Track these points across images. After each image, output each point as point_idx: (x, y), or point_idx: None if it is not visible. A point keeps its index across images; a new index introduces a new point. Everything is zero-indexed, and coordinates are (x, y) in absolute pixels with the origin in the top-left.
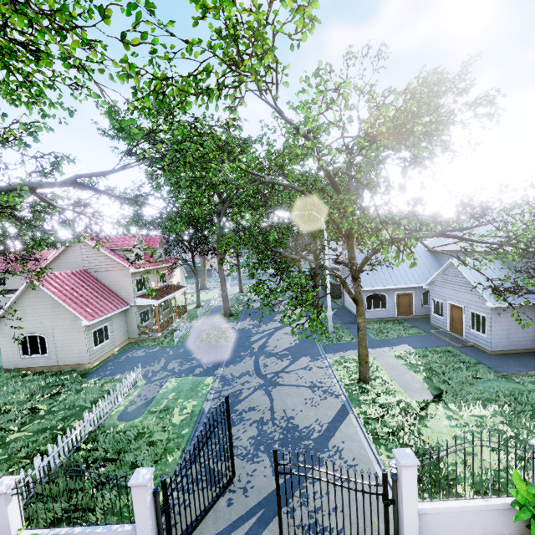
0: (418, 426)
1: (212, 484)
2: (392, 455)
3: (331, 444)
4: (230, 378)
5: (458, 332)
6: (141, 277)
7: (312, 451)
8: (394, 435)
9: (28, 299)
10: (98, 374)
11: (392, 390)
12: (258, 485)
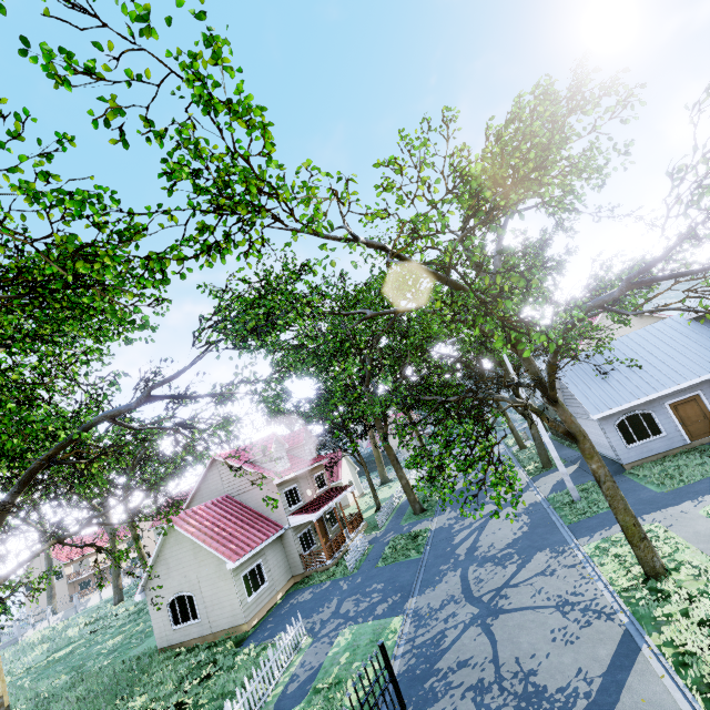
0: None
1: None
2: None
3: None
4: (426, 612)
5: None
6: (291, 488)
7: None
8: None
9: (170, 549)
10: (255, 639)
11: None
12: None
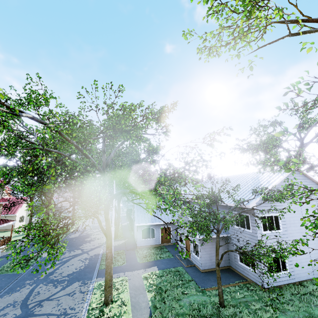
0: None
1: None
2: None
3: None
4: None
5: (189, 255)
6: None
7: None
8: None
9: None
10: None
11: (123, 312)
12: None
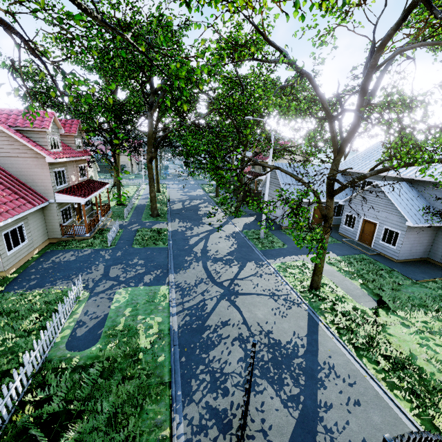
0: (383, 335)
1: (224, 430)
2: (379, 368)
3: (321, 360)
4: (186, 287)
5: (366, 242)
6: (60, 169)
7: (425, 433)
8: (368, 345)
9: None
10: (19, 286)
11: (342, 297)
12: (275, 423)
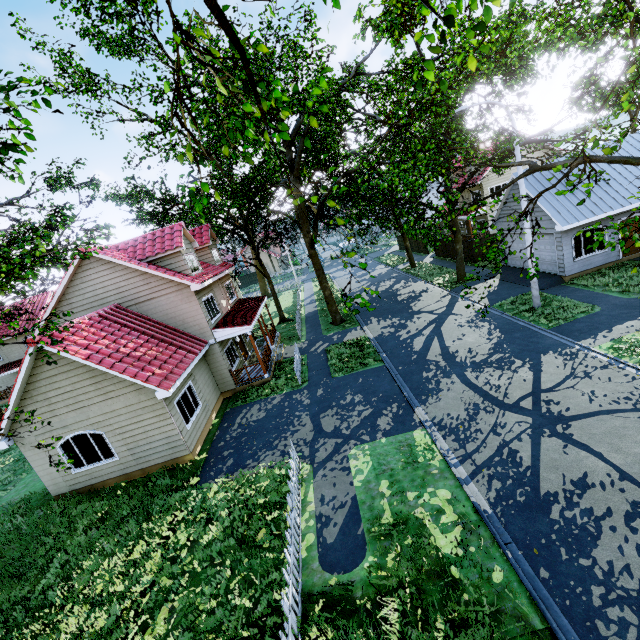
0: None
1: None
2: None
3: None
4: (456, 424)
5: None
6: (208, 297)
7: None
8: None
9: (46, 380)
10: (216, 471)
11: None
12: None
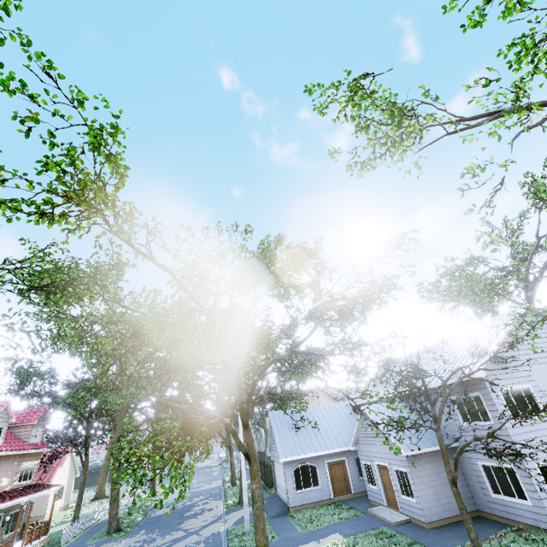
0: None
1: None
2: None
3: None
4: None
5: (394, 504)
6: None
7: None
8: None
9: None
10: None
11: None
12: None
